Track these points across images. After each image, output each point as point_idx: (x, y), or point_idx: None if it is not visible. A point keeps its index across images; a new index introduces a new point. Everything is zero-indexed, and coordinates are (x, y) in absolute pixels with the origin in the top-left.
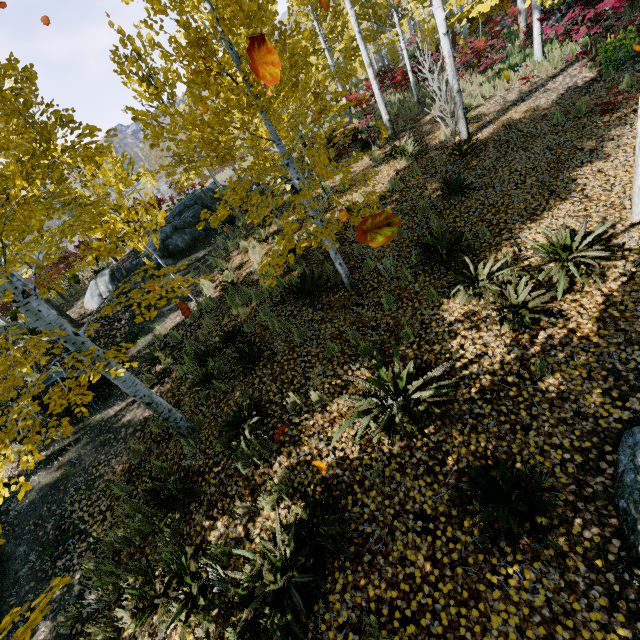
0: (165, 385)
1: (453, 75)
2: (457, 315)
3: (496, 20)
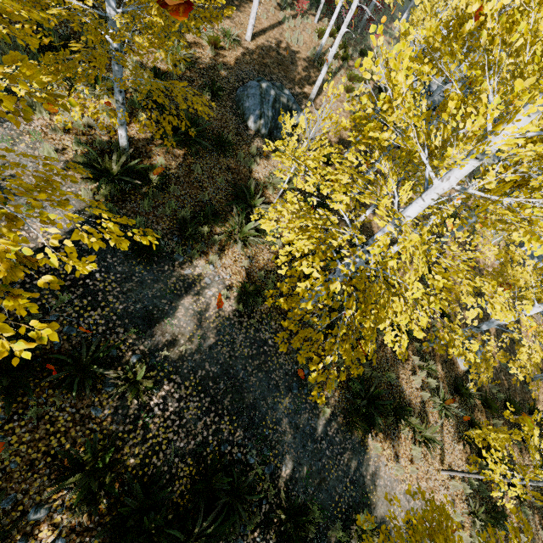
0: None
1: None
2: (192, 40)
3: None
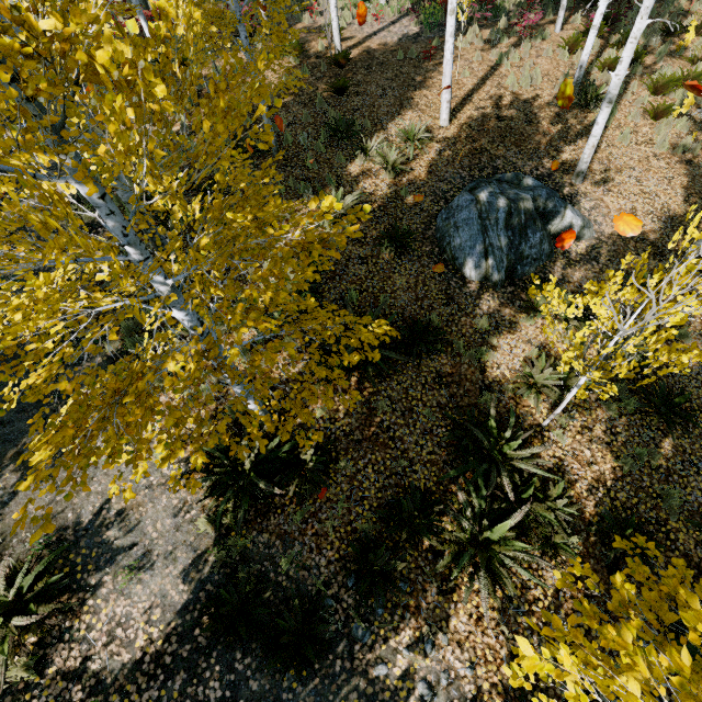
0: (102, 234)
1: None
2: (358, 172)
3: None
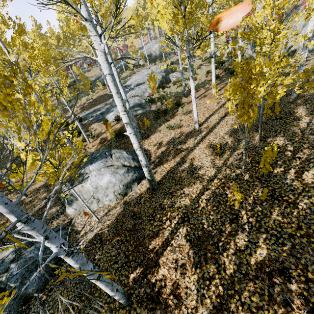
0: None
1: None
2: None
3: None
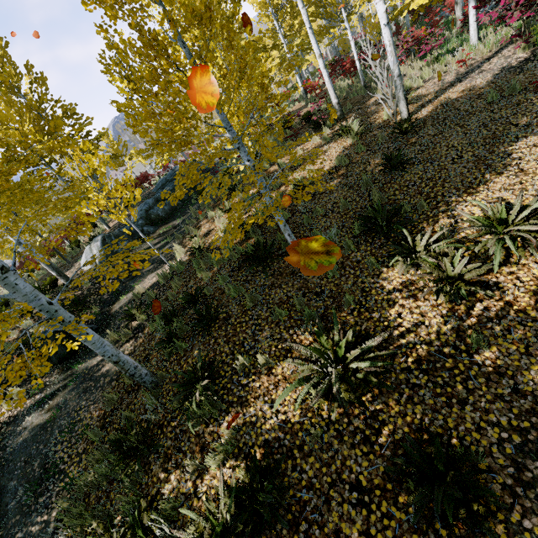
0: (138, 339)
1: (394, 61)
2: (395, 284)
3: (435, 11)
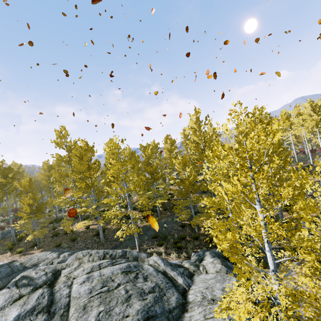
0: None
1: (310, 155)
2: None
3: None
